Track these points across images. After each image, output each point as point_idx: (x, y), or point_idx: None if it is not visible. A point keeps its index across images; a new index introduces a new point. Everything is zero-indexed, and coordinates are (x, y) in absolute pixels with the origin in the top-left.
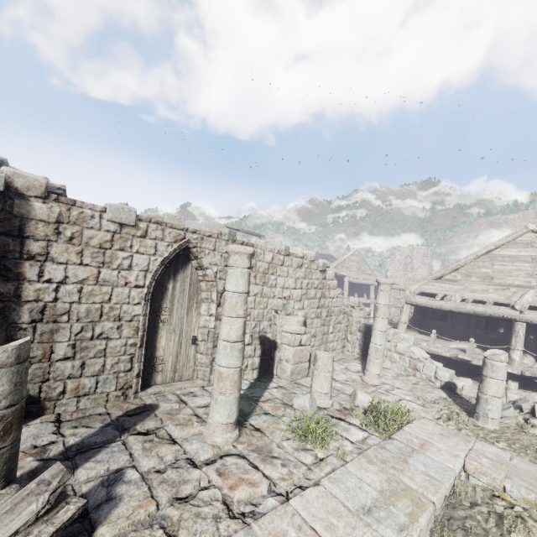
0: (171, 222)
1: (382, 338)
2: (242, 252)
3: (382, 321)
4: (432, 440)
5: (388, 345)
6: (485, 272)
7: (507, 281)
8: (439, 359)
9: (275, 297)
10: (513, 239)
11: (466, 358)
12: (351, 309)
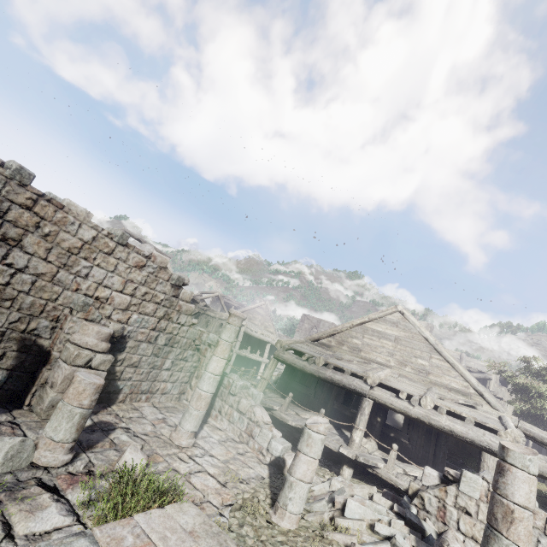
0: None
1: (211, 383)
2: None
3: (218, 361)
4: (162, 543)
5: (233, 399)
6: (356, 343)
7: (371, 356)
8: (293, 431)
9: (80, 291)
10: (384, 316)
11: None
12: (208, 347)
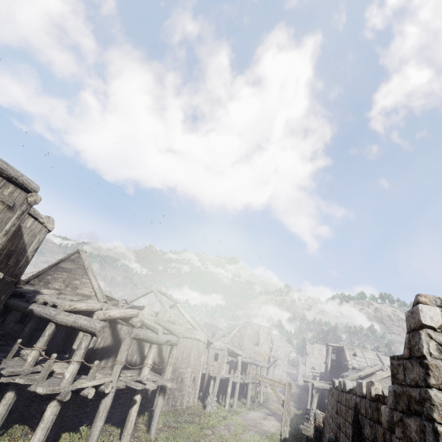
0: None
1: None
2: None
3: None
4: None
5: None
6: None
7: None
8: None
9: None
10: None
11: None
12: None
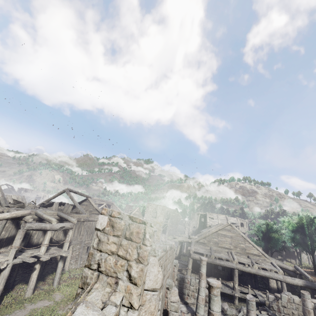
0: (160, 256)
1: (204, 292)
2: (220, 286)
3: (204, 282)
4: None
5: (193, 288)
6: (215, 240)
7: (223, 245)
8: None
9: (167, 278)
10: (224, 227)
11: (220, 290)
12: (174, 267)
